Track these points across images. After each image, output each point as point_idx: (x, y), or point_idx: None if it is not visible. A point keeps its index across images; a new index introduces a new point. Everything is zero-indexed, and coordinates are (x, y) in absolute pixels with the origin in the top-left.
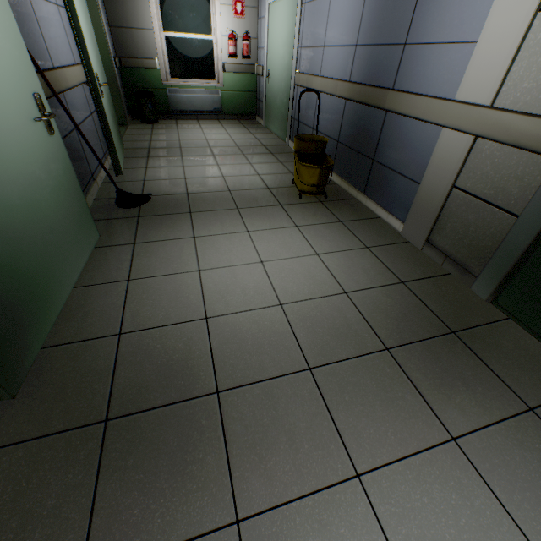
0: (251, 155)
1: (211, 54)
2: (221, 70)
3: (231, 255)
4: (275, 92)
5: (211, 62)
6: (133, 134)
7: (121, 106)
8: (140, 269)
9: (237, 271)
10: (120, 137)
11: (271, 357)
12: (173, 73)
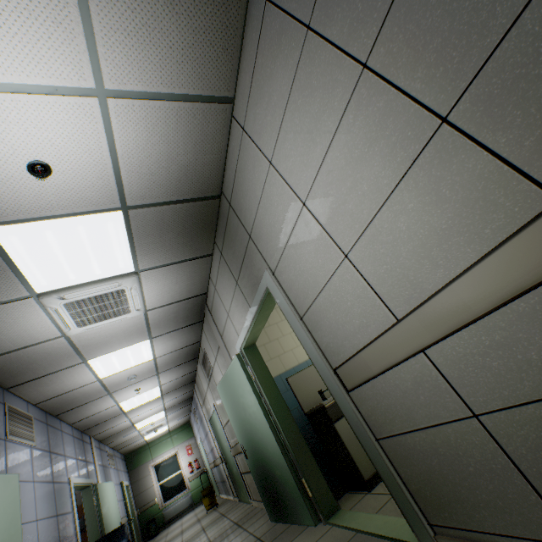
0: (200, 512)
1: (182, 477)
2: (189, 481)
3: None
4: (211, 475)
5: (183, 481)
6: None
7: (138, 535)
8: None
9: None
10: None
11: None
12: (165, 499)
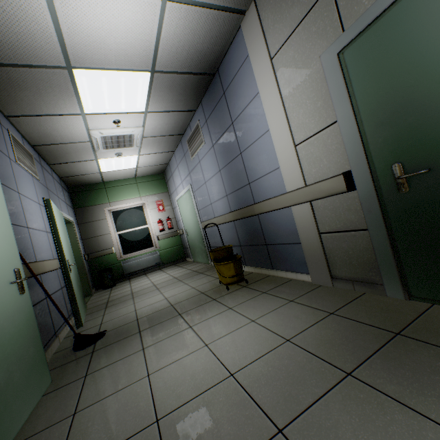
0: (186, 278)
1: (149, 234)
2: (157, 240)
3: (177, 350)
4: (193, 238)
5: (149, 237)
6: (95, 298)
7: (87, 283)
8: (89, 397)
9: (184, 361)
10: (84, 300)
11: (234, 435)
12: (125, 252)
